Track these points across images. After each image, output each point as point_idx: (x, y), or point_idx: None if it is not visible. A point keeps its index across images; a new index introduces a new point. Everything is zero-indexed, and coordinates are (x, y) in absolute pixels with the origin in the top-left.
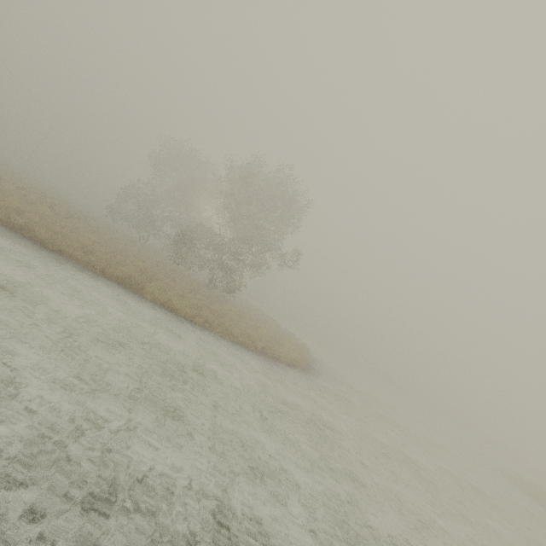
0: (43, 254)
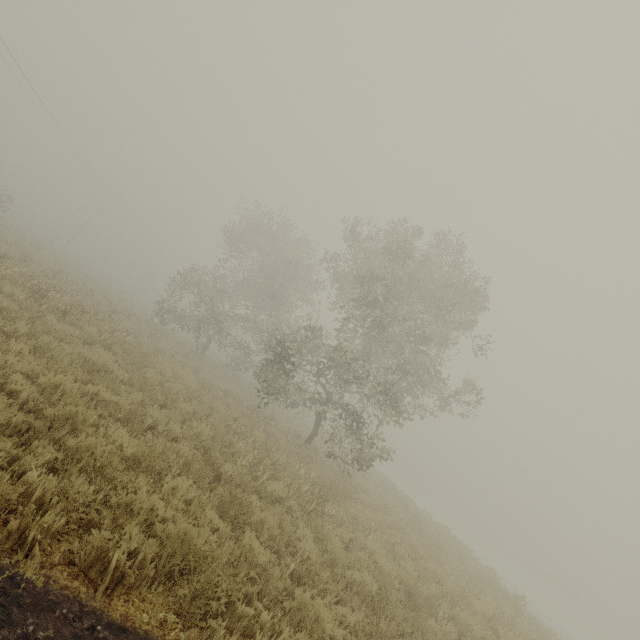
0: None
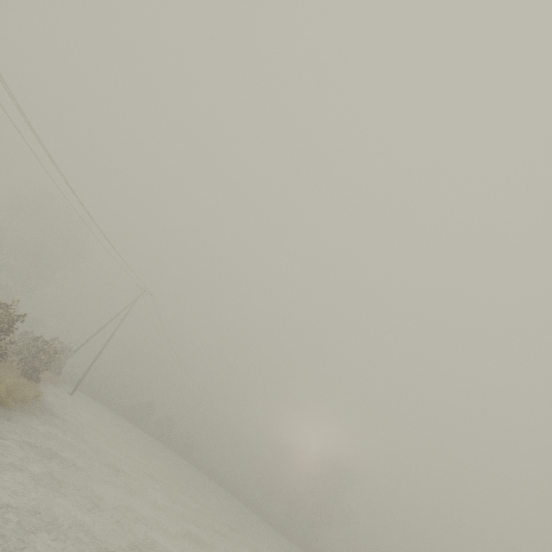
0: (254, 513)
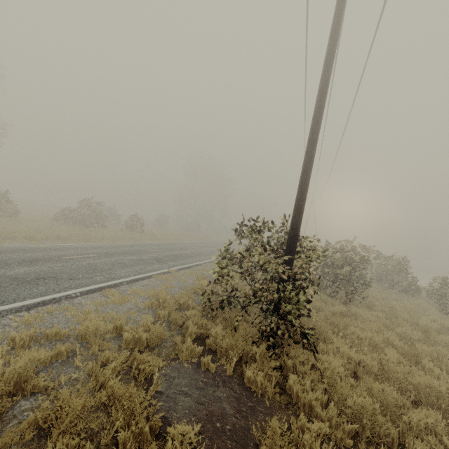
0: None
